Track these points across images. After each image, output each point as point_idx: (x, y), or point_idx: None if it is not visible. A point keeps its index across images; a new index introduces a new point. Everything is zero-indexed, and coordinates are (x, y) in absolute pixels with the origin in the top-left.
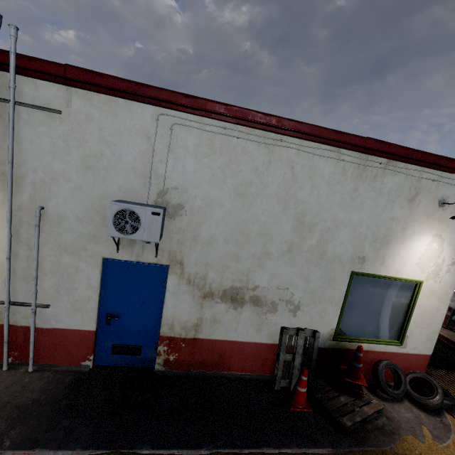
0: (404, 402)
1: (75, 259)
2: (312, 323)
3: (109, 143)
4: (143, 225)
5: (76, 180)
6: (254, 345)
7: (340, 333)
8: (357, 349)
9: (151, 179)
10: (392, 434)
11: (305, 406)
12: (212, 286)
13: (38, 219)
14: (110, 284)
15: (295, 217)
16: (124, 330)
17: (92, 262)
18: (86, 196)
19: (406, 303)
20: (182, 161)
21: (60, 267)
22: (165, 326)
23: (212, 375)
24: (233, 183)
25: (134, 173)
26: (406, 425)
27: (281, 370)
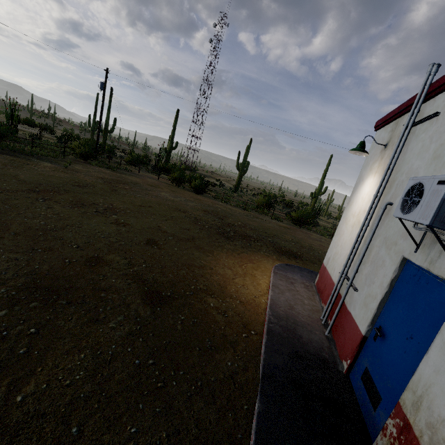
0: None
1: (386, 253)
2: None
3: None
4: (423, 201)
5: (421, 174)
6: None
7: None
8: None
9: None
10: None
11: None
12: None
13: (381, 211)
14: (396, 293)
15: None
16: (380, 358)
17: (394, 259)
18: None
19: None
20: None
21: (376, 258)
22: (410, 393)
23: None
24: None
25: None
26: None
27: None
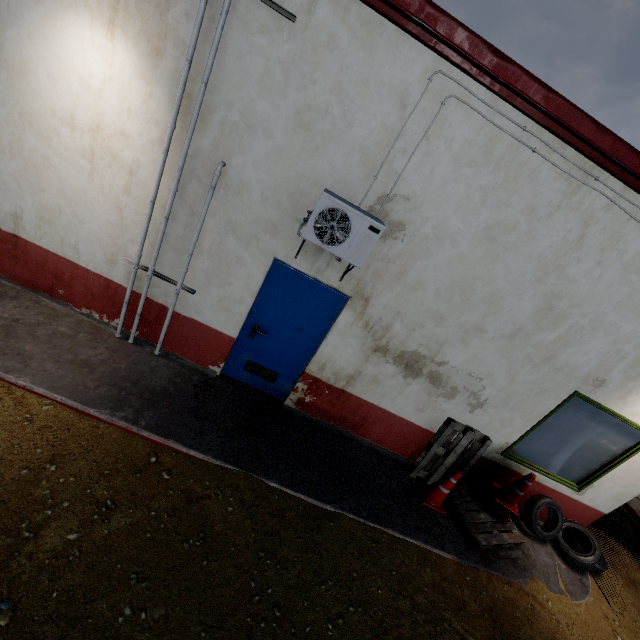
0: (547, 546)
1: (241, 248)
2: (487, 428)
3: (343, 97)
4: (351, 239)
5: (279, 138)
6: (405, 423)
7: (513, 451)
8: (528, 476)
9: (379, 173)
10: (524, 570)
11: (439, 506)
12: (391, 342)
13: (216, 179)
14: (270, 293)
15: (546, 296)
16: (267, 350)
17: (260, 259)
18: (284, 167)
19: (617, 451)
20: (434, 160)
21: (221, 251)
22: (315, 364)
23: (344, 433)
24: (489, 218)
25: (360, 156)
26: (541, 568)
27: (427, 461)
